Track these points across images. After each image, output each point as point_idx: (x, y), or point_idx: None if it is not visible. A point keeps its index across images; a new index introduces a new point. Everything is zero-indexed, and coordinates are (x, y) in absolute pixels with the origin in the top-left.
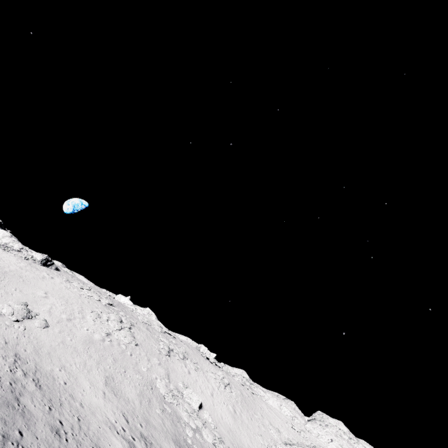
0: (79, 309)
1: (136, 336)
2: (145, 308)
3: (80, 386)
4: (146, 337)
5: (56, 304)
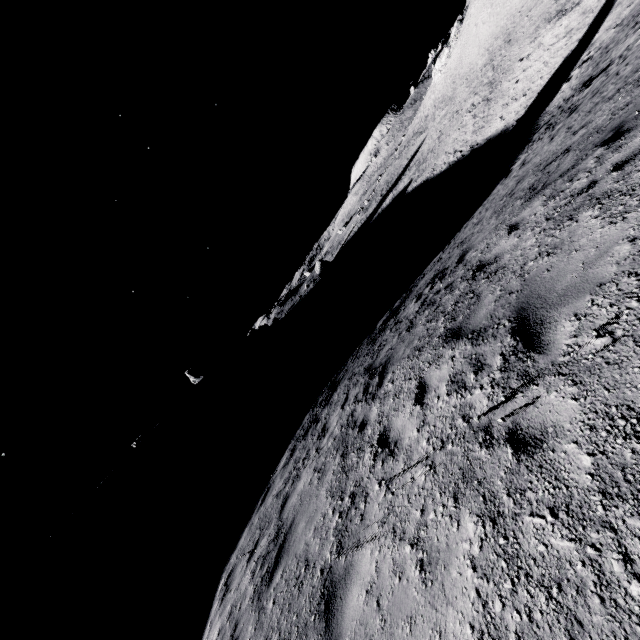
0: None
1: None
2: None
3: (513, 6)
4: None
5: (482, 17)
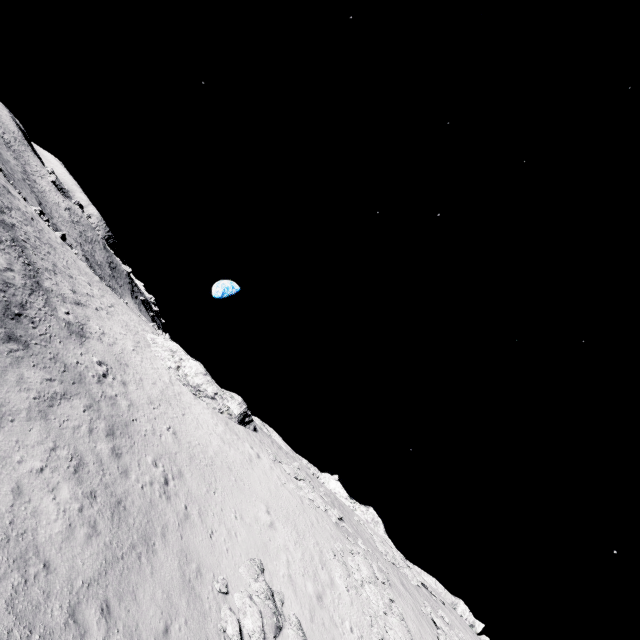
0: (316, 549)
1: (407, 623)
2: (368, 508)
3: None
4: (417, 620)
5: (288, 544)
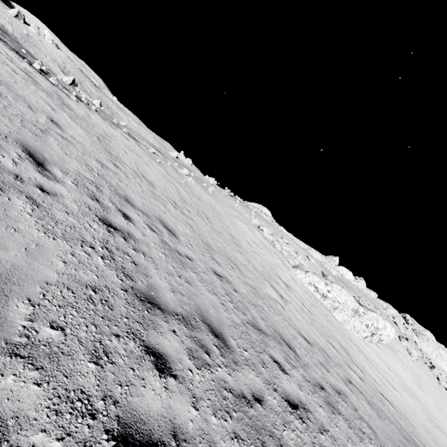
0: None
1: None
2: (362, 280)
3: None
4: None
5: None
